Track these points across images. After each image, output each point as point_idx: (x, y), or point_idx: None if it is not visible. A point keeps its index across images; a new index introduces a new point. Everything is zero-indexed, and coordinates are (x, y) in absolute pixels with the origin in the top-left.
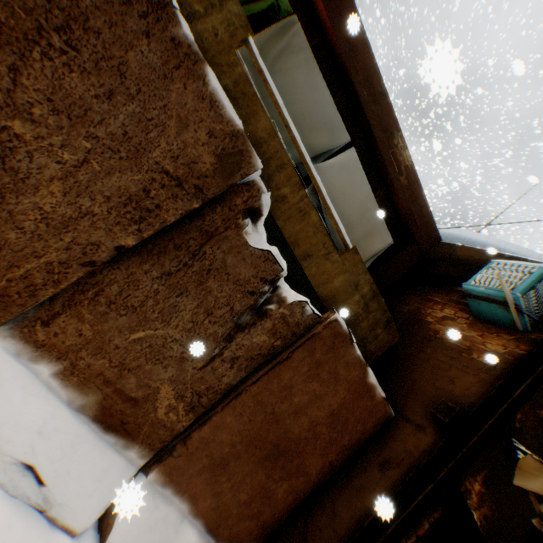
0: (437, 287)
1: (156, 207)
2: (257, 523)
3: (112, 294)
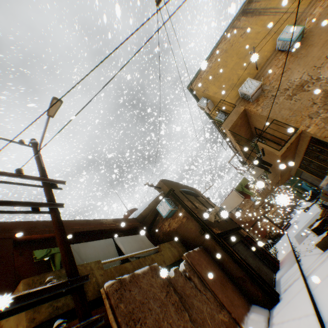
0: (154, 224)
1: (176, 301)
2: (241, 294)
3: None
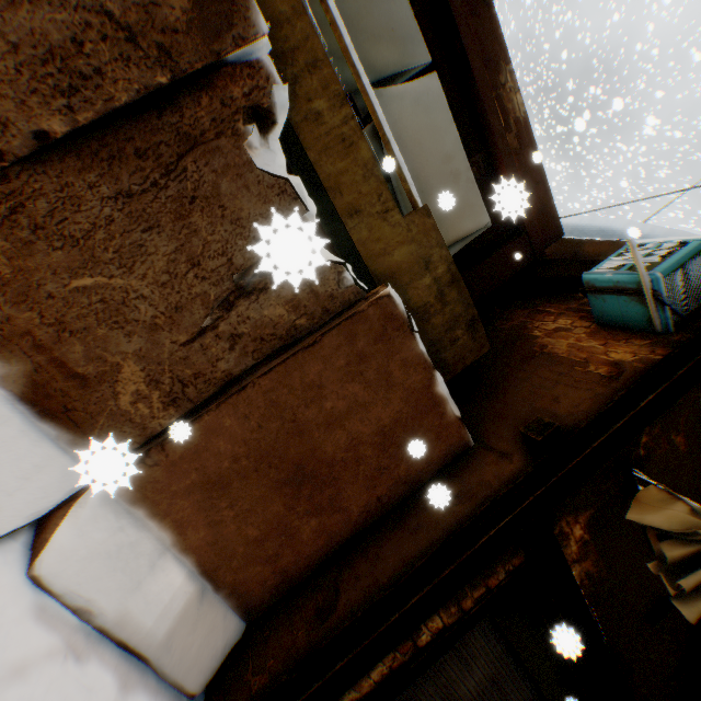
0: (553, 296)
1: (96, 74)
2: (274, 571)
3: (39, 214)
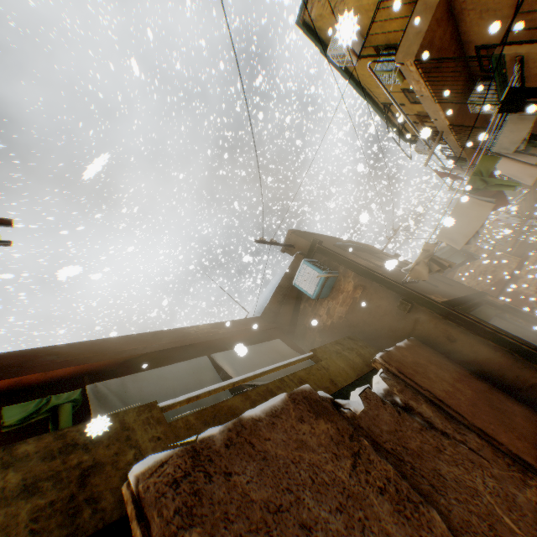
0: (299, 320)
1: (389, 481)
2: None
3: None
